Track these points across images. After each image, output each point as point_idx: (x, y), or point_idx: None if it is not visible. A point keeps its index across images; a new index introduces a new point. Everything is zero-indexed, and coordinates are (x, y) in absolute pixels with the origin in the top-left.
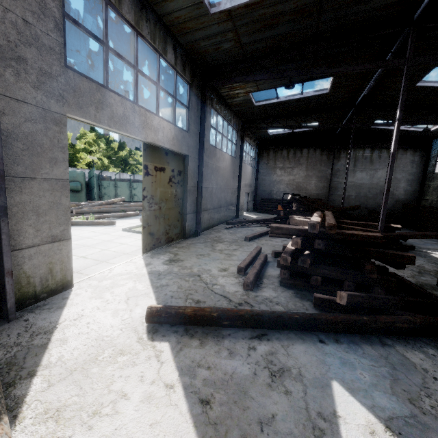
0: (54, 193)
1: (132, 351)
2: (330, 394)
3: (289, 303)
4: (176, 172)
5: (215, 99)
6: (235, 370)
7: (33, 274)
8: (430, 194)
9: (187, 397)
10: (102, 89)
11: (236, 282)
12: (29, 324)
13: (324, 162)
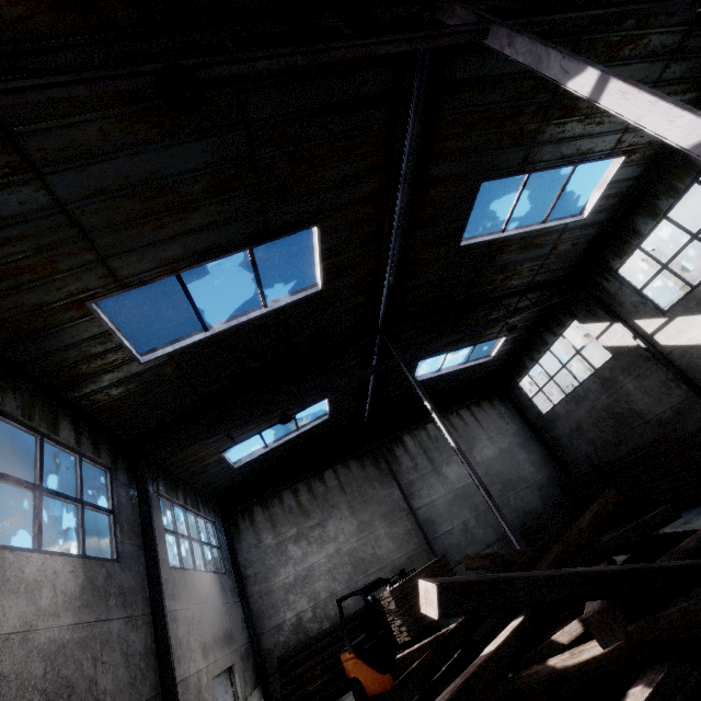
0: None
1: None
2: None
3: None
4: None
5: None
6: None
7: None
8: (571, 448)
9: None
10: None
11: None
12: None
13: (376, 480)
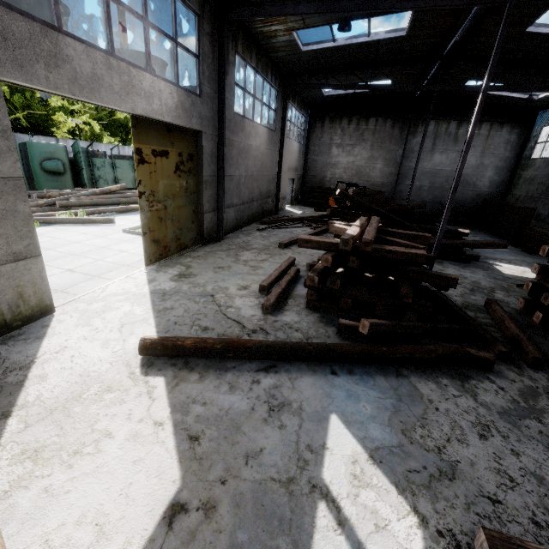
0: (4, 197)
1: (121, 387)
2: (325, 427)
3: (310, 329)
4: (186, 157)
5: (242, 40)
6: (233, 406)
7: None
8: (519, 187)
9: (176, 434)
10: (52, 32)
11: (255, 304)
12: (1, 358)
13: (395, 139)
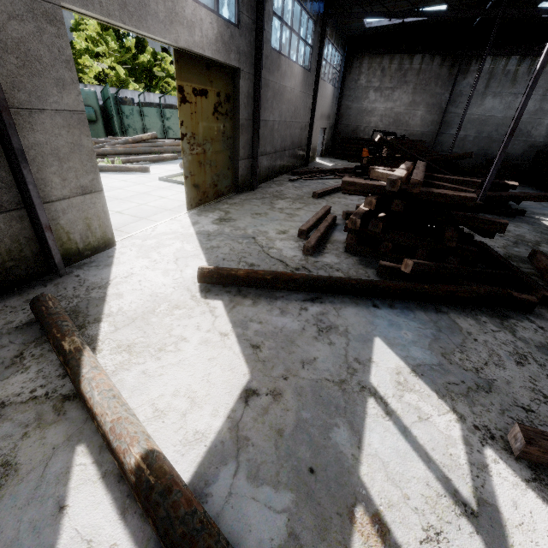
0: (71, 131)
1: (187, 306)
2: (370, 347)
3: (350, 270)
4: (224, 97)
5: None
6: (285, 325)
7: (71, 230)
8: None
9: (240, 342)
10: None
11: (295, 246)
12: (82, 279)
13: (442, 80)
